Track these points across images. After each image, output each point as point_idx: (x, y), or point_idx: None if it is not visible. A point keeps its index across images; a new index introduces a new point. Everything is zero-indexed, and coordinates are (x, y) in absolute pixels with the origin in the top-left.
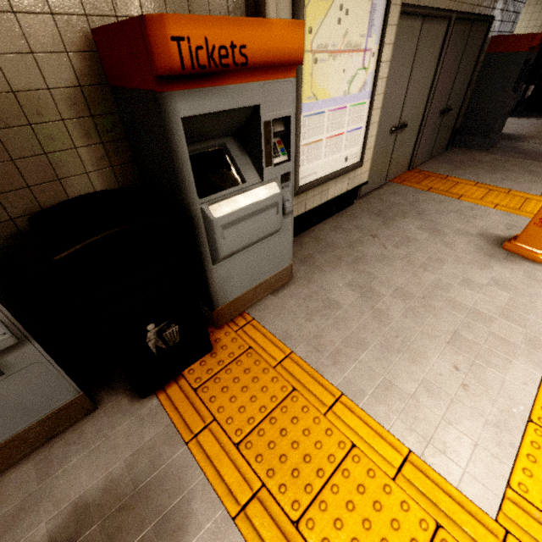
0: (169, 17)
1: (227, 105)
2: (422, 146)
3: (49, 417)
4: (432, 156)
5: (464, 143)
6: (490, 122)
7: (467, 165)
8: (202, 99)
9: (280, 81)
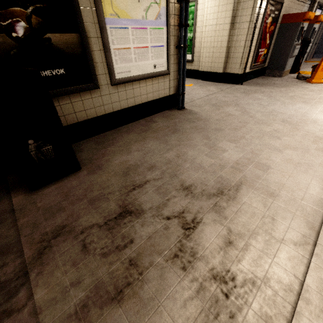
0: (321, 15)
1: (315, 27)
2: (309, 54)
3: (289, 70)
4: (309, 59)
5: (317, 56)
6: None
7: None
8: (314, 25)
9: (318, 24)
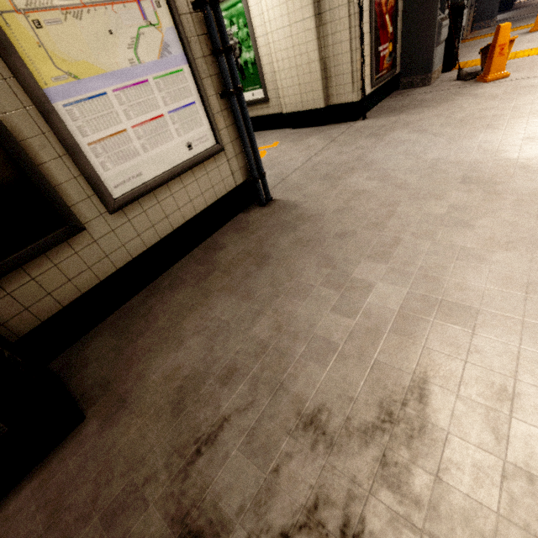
0: None
1: None
2: (464, 27)
3: (440, 68)
4: (466, 35)
5: (479, 27)
6: (492, 9)
7: (488, 31)
8: None
9: None
